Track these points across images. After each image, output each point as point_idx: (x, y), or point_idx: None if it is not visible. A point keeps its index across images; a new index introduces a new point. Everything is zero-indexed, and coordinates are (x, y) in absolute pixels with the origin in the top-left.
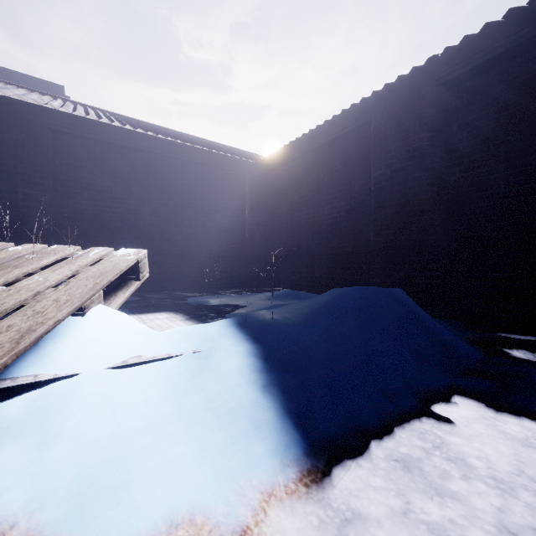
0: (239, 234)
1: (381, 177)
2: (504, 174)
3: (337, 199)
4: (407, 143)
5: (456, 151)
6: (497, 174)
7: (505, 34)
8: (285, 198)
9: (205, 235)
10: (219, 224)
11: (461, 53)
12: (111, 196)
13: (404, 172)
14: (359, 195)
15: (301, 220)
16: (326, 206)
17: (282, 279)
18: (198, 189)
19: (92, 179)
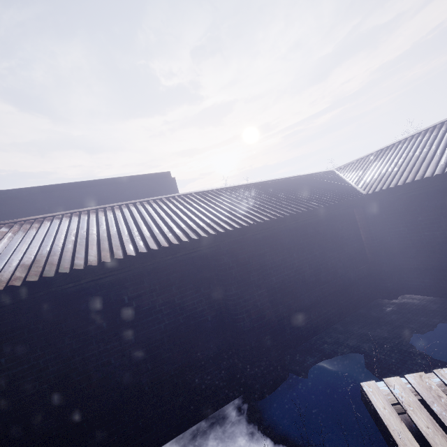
0: (361, 256)
1: None
2: None
3: None
4: None
5: None
6: None
7: None
8: (402, 219)
9: (342, 268)
10: (347, 255)
11: None
12: (285, 266)
13: None
14: None
15: (436, 239)
16: None
17: (419, 288)
18: (327, 233)
19: (272, 259)
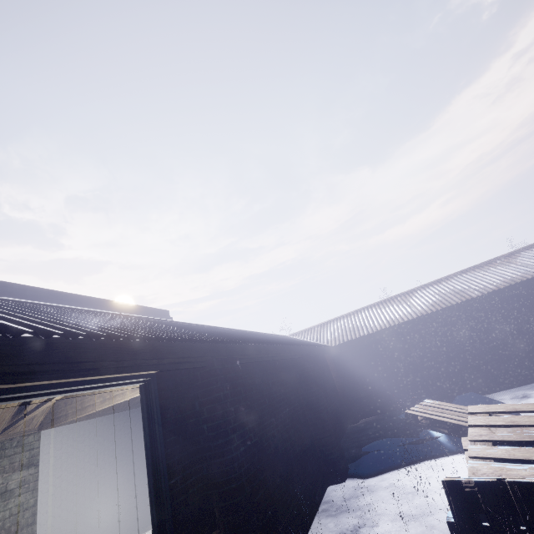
0: (335, 391)
1: (421, 352)
2: (455, 347)
3: (390, 361)
4: (426, 340)
5: (436, 340)
6: (453, 347)
7: (440, 313)
8: (351, 363)
9: (332, 397)
10: (331, 388)
11: (429, 315)
12: None
13: (429, 349)
14: (403, 358)
15: (370, 374)
16: (385, 364)
17: (368, 411)
18: (321, 369)
19: None
